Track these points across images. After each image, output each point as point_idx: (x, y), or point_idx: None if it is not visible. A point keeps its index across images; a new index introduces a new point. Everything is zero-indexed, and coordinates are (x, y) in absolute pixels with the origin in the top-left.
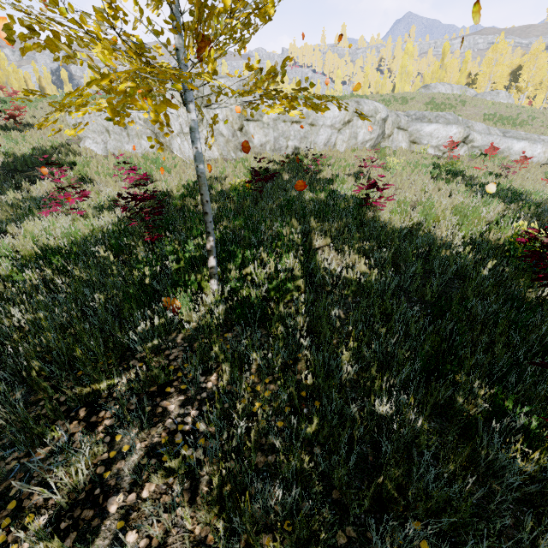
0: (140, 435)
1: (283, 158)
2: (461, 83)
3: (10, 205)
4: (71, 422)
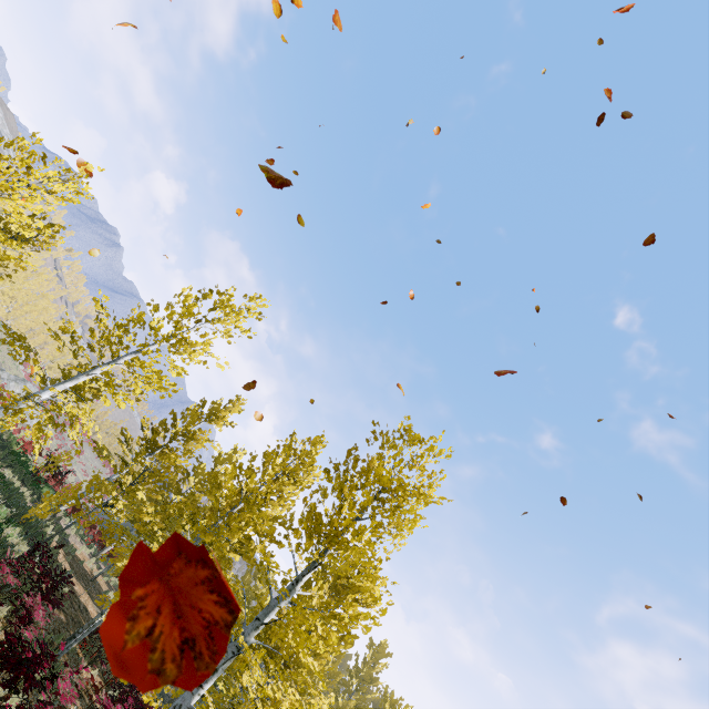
0: None
1: None
2: None
3: None
4: None
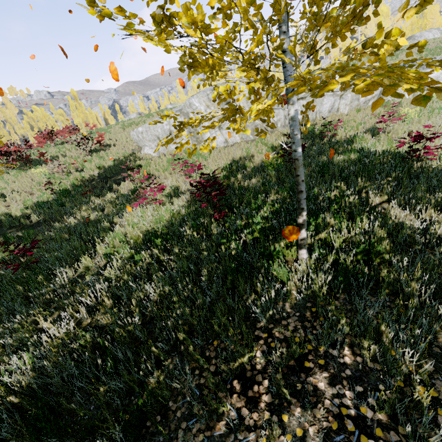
0: (306, 417)
1: None
2: None
3: (110, 203)
4: (231, 395)
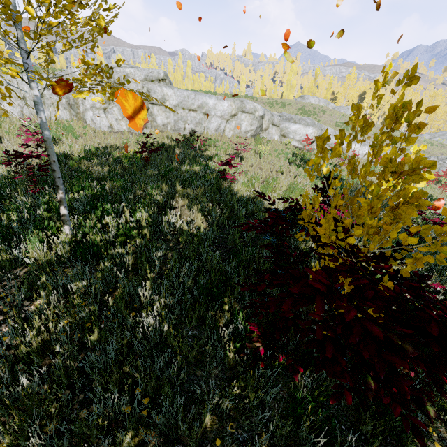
0: None
1: (180, 137)
2: (327, 98)
3: None
4: None
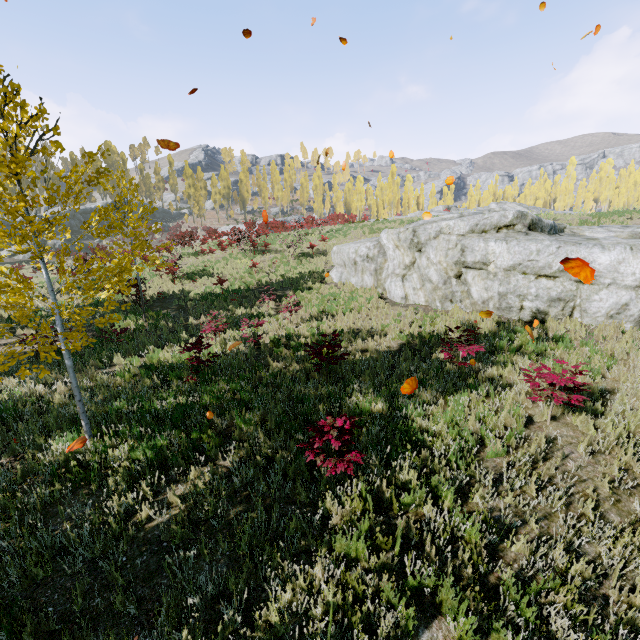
0: None
1: (484, 326)
2: None
3: (227, 318)
4: None
